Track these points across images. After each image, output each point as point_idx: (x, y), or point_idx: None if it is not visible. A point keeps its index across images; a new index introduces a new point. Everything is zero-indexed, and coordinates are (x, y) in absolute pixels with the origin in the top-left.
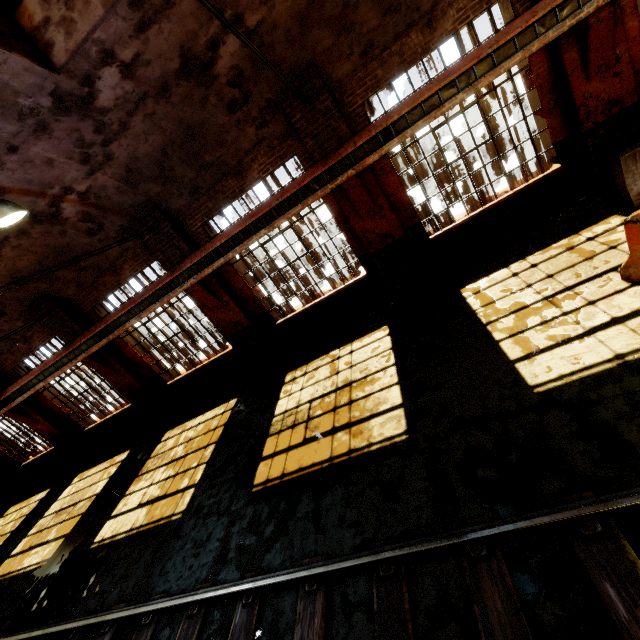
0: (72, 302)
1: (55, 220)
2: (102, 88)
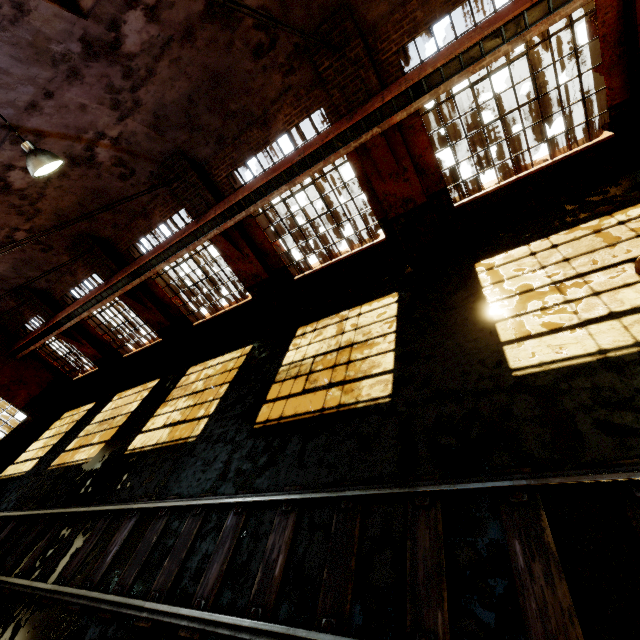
0: (109, 242)
1: (91, 164)
2: (128, 33)
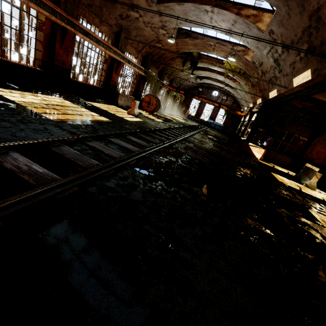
0: None
1: None
2: None
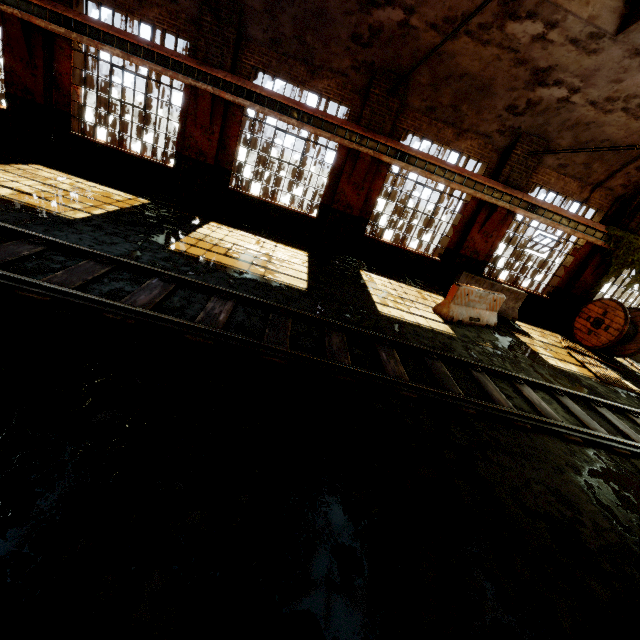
0: None
1: None
2: None
